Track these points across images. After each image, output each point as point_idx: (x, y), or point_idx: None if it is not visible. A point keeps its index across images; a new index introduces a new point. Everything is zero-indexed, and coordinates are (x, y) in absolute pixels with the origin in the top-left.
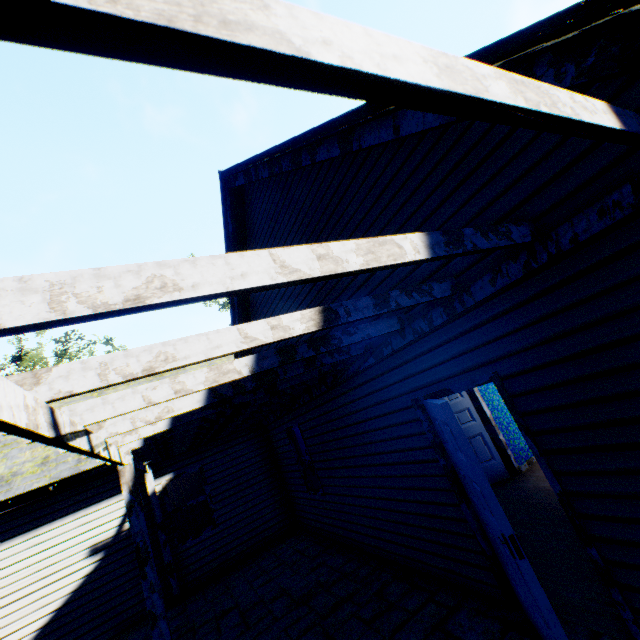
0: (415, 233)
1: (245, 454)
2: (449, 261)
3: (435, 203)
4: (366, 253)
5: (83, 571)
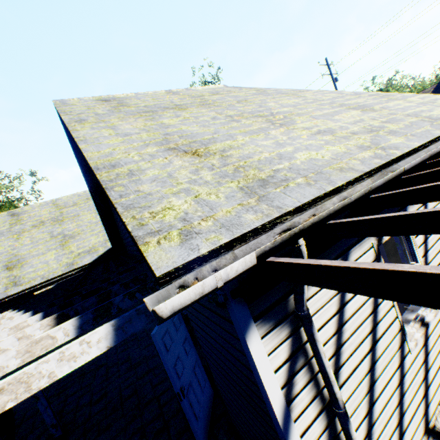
0: (70, 321)
1: None
2: None
3: None
4: (24, 354)
5: None
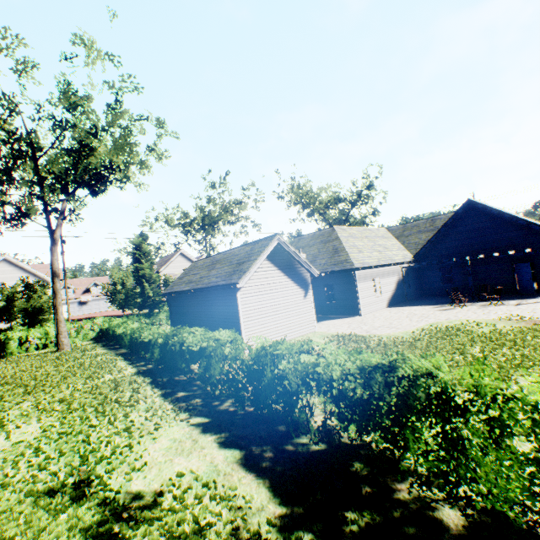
0: None
1: (413, 272)
2: (533, 246)
3: (536, 238)
4: None
5: (394, 287)
